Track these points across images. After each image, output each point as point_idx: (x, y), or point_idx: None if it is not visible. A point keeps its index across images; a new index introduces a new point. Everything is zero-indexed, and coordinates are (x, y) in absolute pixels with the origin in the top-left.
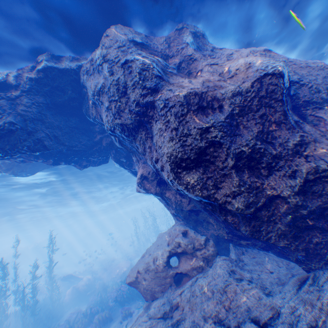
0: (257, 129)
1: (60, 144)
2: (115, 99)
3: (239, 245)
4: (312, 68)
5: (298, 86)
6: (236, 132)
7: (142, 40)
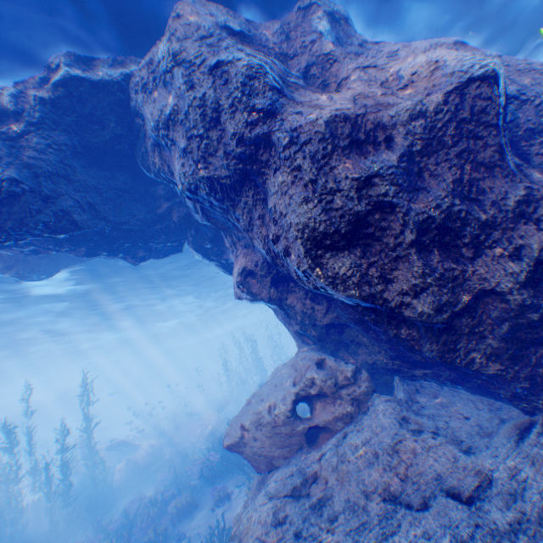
0: (453, 178)
1: (99, 220)
2: (197, 133)
3: (410, 378)
4: (540, 73)
5: (516, 104)
6: (418, 185)
7: (239, 26)
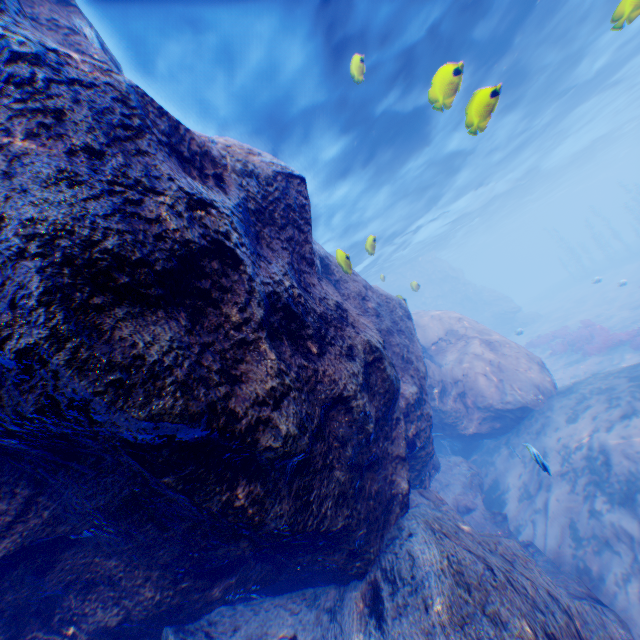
0: (288, 260)
1: None
2: None
3: (199, 617)
4: None
5: None
6: (259, 250)
7: None
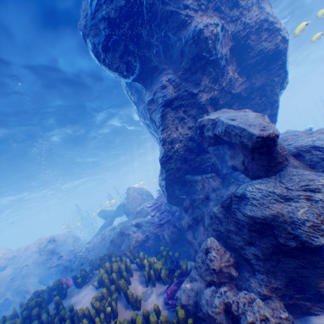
0: None
1: None
2: None
3: None
4: None
5: None
6: None
7: None
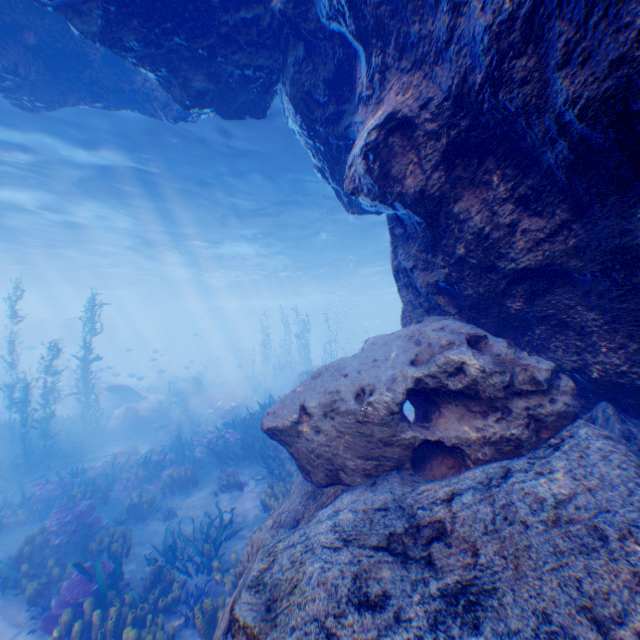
0: None
1: None
2: None
3: (639, 416)
4: None
5: None
6: None
7: None
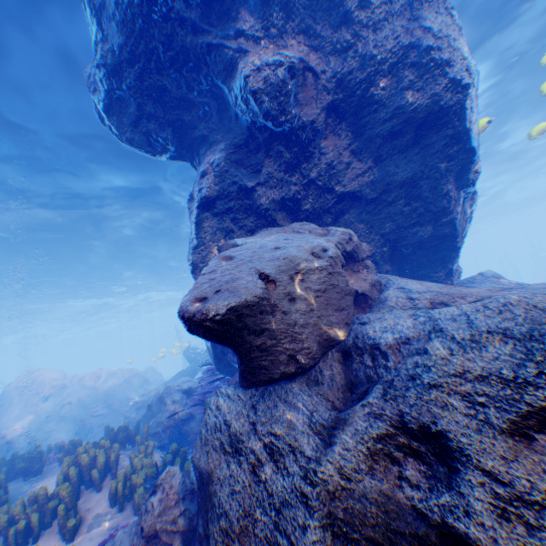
0: None
1: None
2: None
3: None
4: None
5: None
6: None
7: None
